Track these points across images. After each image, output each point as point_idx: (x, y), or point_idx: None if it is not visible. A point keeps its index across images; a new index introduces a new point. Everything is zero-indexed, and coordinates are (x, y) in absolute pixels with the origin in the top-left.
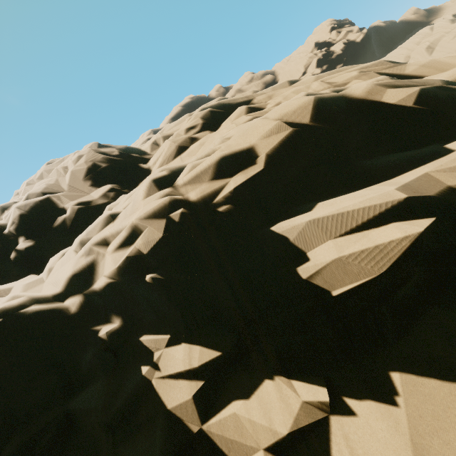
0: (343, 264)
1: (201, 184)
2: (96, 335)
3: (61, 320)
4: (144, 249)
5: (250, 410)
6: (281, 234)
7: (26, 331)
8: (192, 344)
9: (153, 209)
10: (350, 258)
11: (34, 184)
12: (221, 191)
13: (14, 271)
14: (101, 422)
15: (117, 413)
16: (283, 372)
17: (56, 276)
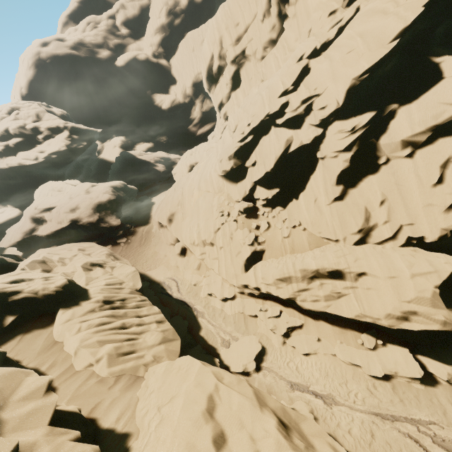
0: None
1: None
2: None
3: None
4: None
5: None
6: None
7: None
8: None
9: None
10: None
11: None
12: None
13: None
14: None
15: None
16: None
17: None
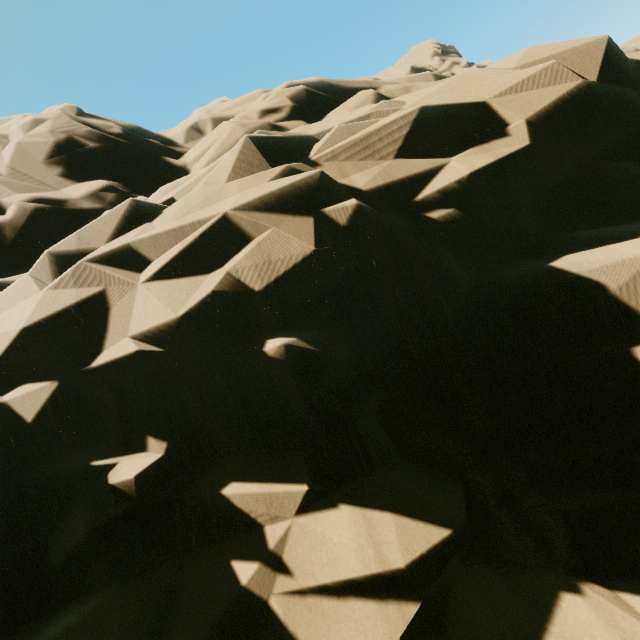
0: None
1: (377, 162)
2: (99, 480)
3: None
4: (255, 280)
5: None
6: (585, 277)
7: None
8: (367, 508)
9: (279, 191)
10: None
11: None
12: (430, 179)
13: None
14: None
15: None
16: (588, 573)
17: None
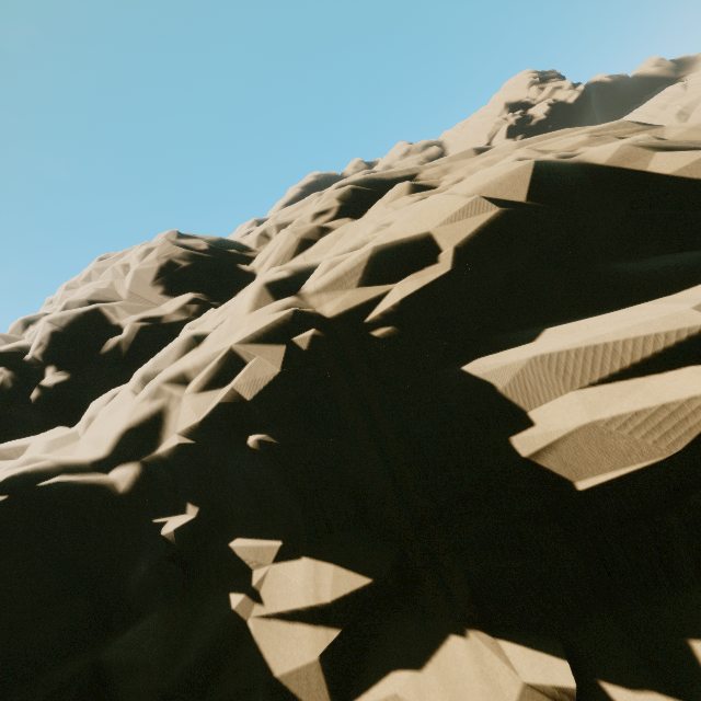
0: (599, 435)
1: (344, 292)
2: (157, 532)
3: (102, 503)
4: (247, 393)
5: (425, 693)
6: (482, 379)
7: (43, 519)
8: (319, 560)
9: (266, 328)
10: (613, 425)
11: (77, 288)
12: (377, 304)
13: (34, 420)
14: (155, 690)
15: (184, 676)
16: (483, 624)
17: (100, 430)
